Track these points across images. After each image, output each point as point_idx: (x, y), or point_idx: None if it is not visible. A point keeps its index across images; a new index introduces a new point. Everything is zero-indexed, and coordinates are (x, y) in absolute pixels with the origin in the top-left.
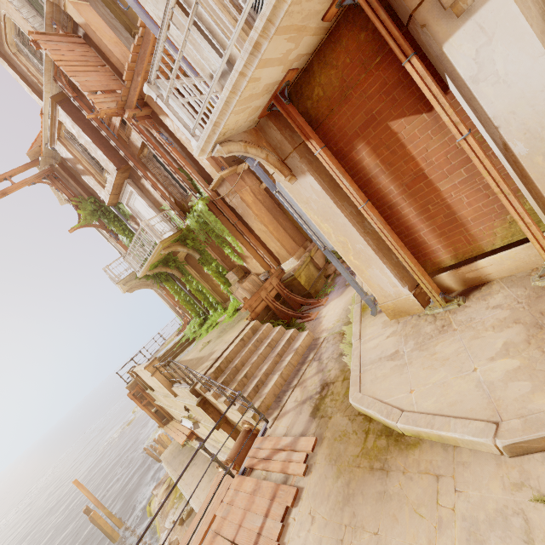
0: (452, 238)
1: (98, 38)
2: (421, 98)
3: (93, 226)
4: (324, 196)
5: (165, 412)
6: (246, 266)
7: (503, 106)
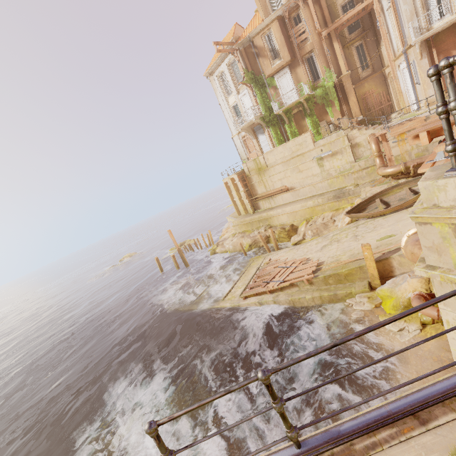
0: None
1: (324, 2)
2: None
3: (247, 86)
4: (427, 65)
5: (252, 192)
6: (332, 120)
7: None
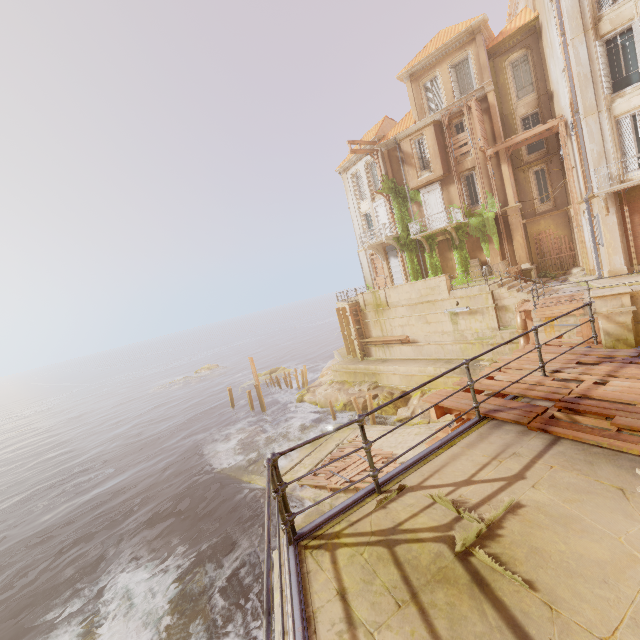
0: None
1: (495, 114)
2: None
3: (384, 196)
4: (615, 225)
5: (364, 332)
6: (487, 260)
7: None
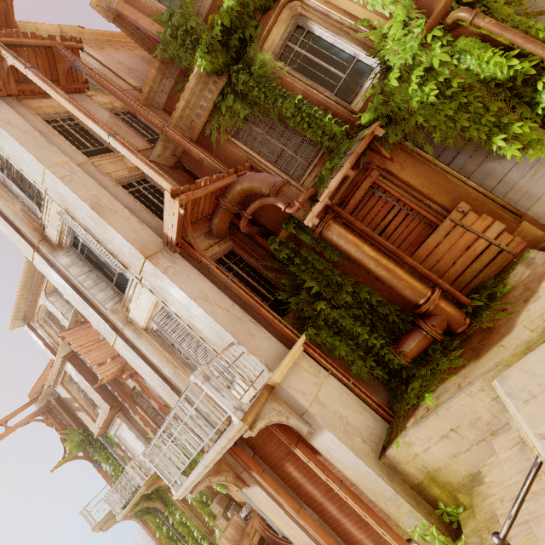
0: (368, 532)
1: None
2: (312, 447)
3: (77, 458)
4: (270, 500)
5: None
6: (230, 493)
7: (351, 474)
